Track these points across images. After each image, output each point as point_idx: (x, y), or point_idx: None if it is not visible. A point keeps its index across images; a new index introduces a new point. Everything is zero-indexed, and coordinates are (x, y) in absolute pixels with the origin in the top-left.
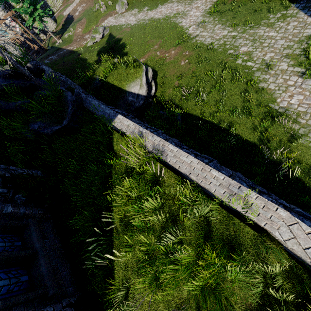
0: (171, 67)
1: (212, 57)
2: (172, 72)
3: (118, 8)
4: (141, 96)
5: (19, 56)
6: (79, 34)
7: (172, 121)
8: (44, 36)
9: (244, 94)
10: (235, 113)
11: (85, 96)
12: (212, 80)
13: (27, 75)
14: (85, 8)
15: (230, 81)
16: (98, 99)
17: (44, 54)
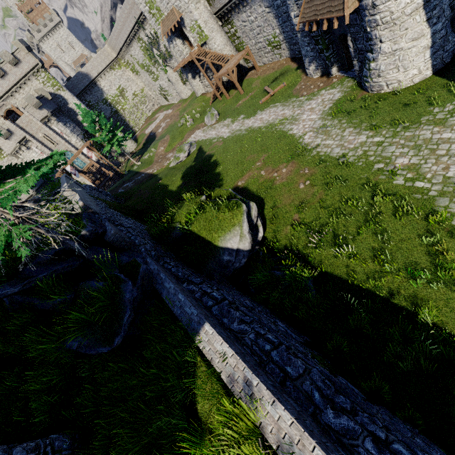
0: (284, 193)
1: (348, 176)
2: (286, 199)
3: (207, 121)
4: (242, 252)
5: (69, 229)
6: (161, 153)
7: (298, 289)
8: (123, 158)
9: (426, 238)
10: (419, 278)
11: (157, 270)
12: (356, 212)
13: (79, 251)
14: (170, 123)
15: (390, 214)
16: (179, 257)
17: (119, 181)
